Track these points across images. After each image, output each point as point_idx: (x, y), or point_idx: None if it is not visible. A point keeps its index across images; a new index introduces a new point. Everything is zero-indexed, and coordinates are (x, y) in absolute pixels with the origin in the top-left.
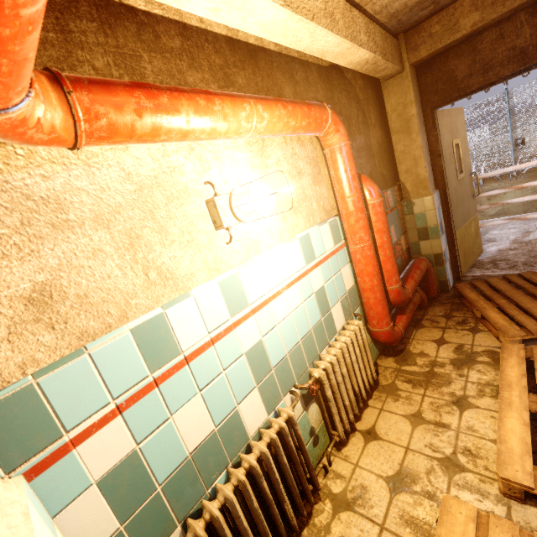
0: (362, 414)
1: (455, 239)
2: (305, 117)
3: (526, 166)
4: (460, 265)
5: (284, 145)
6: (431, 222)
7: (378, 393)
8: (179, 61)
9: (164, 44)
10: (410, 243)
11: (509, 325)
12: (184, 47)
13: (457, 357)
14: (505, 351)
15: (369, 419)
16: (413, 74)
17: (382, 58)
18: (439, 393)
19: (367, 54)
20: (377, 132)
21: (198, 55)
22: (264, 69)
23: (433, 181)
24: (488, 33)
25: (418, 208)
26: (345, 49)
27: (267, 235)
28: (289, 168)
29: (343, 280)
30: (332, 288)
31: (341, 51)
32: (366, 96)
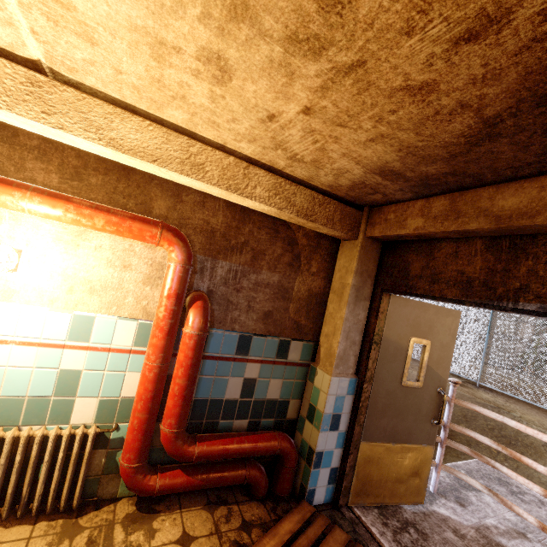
0: (19, 525)
1: (354, 449)
2: (111, 225)
3: (533, 434)
4: (350, 488)
5: (120, 239)
6: (320, 406)
7: (62, 523)
8: (28, 153)
9: (19, 141)
10: (300, 414)
11: None
12: (41, 146)
13: None
14: None
15: (10, 534)
16: (371, 247)
17: (297, 216)
18: None
19: (263, 206)
20: (317, 281)
21: (53, 154)
22: (137, 181)
23: (354, 364)
24: (447, 244)
25: (318, 381)
26: (224, 193)
27: (33, 293)
28: (112, 257)
29: (123, 383)
30: (96, 380)
31: (223, 194)
32: (314, 244)
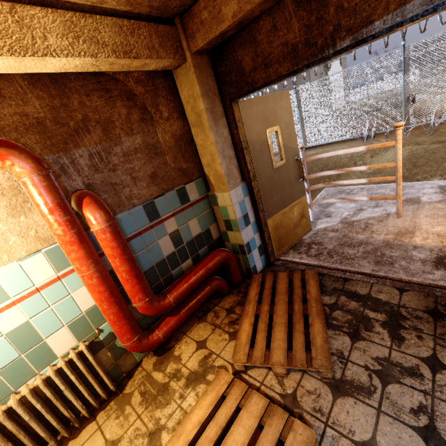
0: (84, 429)
1: (265, 228)
2: None
3: (354, 151)
4: (273, 249)
5: None
6: (232, 216)
7: (114, 403)
8: None
9: None
10: (221, 231)
11: (245, 344)
12: None
13: (197, 369)
14: (214, 383)
15: (83, 438)
16: (201, 63)
17: (117, 58)
18: (150, 417)
19: (72, 60)
20: (175, 124)
21: None
22: None
23: (238, 174)
24: (264, 22)
25: (221, 201)
26: (13, 62)
27: None
28: None
29: (76, 303)
30: (49, 317)
31: (13, 64)
32: (151, 88)
